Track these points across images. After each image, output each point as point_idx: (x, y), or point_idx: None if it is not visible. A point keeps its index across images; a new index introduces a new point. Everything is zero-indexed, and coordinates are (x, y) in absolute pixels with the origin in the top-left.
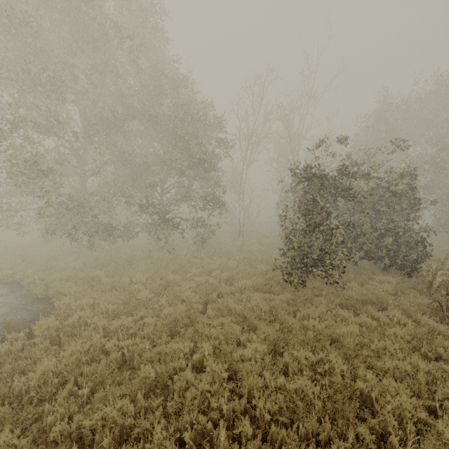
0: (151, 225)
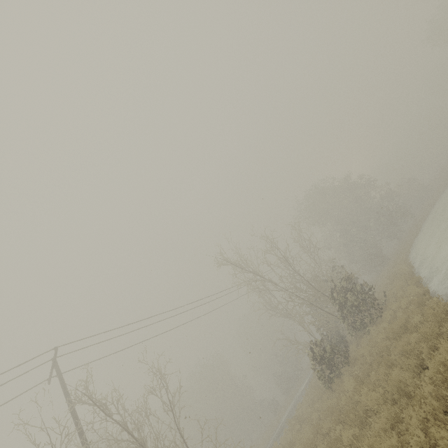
0: None
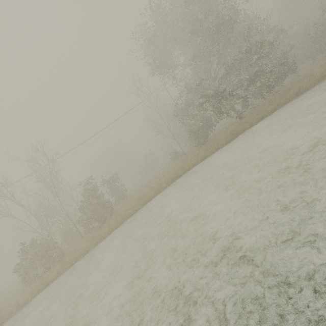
0: (282, 71)
